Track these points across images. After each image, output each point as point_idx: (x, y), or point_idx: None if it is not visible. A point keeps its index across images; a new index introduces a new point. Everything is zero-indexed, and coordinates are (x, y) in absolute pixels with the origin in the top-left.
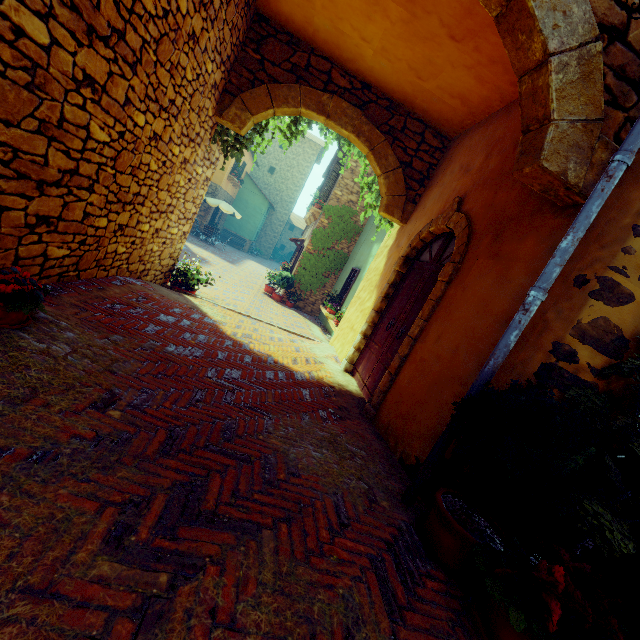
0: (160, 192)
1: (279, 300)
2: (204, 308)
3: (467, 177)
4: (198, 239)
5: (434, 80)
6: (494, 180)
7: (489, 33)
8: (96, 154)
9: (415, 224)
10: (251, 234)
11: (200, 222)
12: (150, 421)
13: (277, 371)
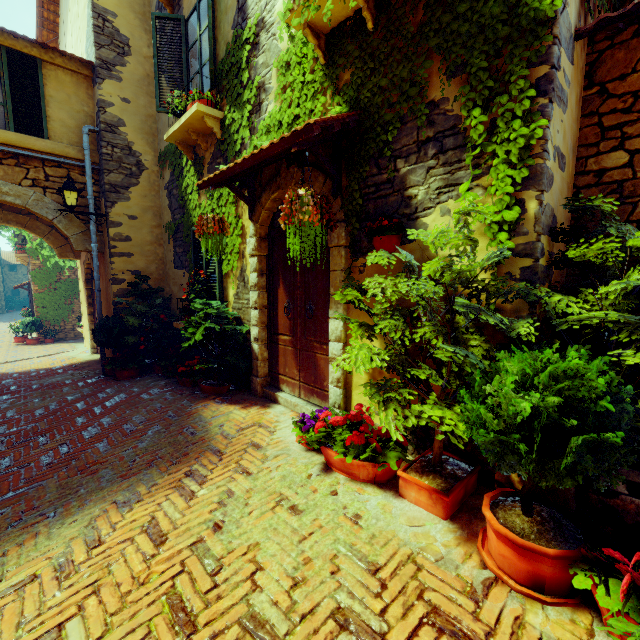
0: None
1: (37, 343)
2: None
3: None
4: None
5: None
6: None
7: None
8: None
9: (83, 259)
10: None
11: None
12: None
13: (39, 371)
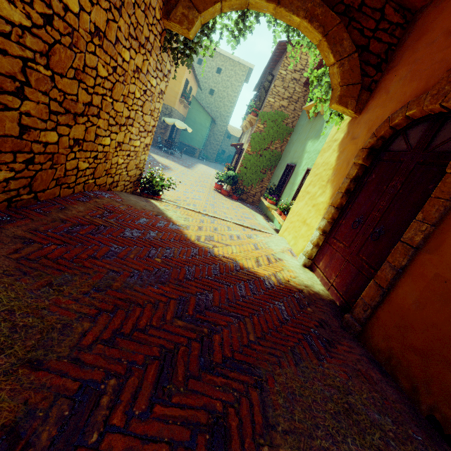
0: (115, 103)
1: (227, 195)
2: (168, 212)
3: None
4: (161, 151)
5: None
6: None
7: None
8: (13, 43)
9: (376, 112)
10: (199, 144)
11: (162, 138)
12: None
13: (246, 281)
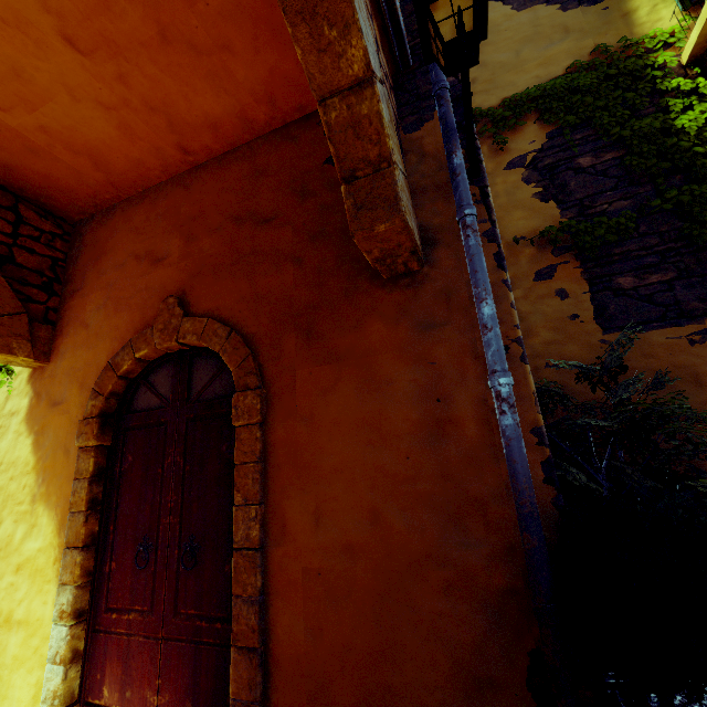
0: None
1: None
2: None
3: (165, 268)
4: None
5: (29, 113)
6: (232, 265)
7: (144, 58)
8: None
9: (80, 356)
10: None
11: None
12: None
13: None
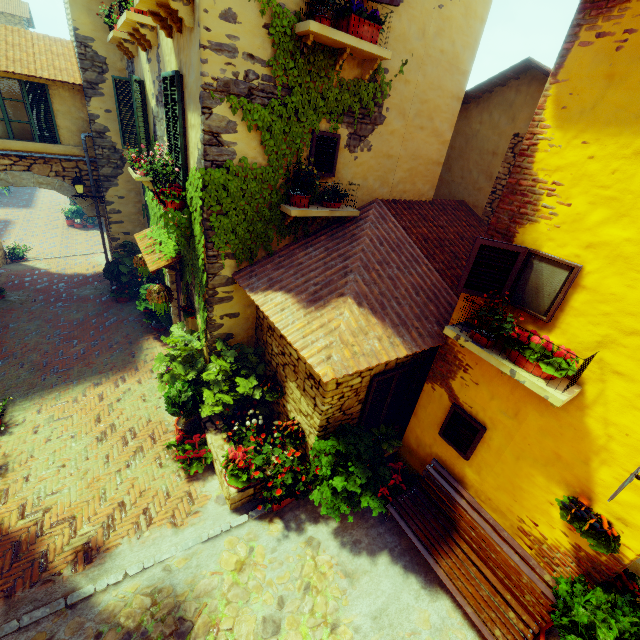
0: None
1: (82, 227)
2: (37, 266)
3: None
4: None
5: None
6: None
7: None
8: None
9: None
10: None
11: None
12: (46, 300)
13: (79, 277)
